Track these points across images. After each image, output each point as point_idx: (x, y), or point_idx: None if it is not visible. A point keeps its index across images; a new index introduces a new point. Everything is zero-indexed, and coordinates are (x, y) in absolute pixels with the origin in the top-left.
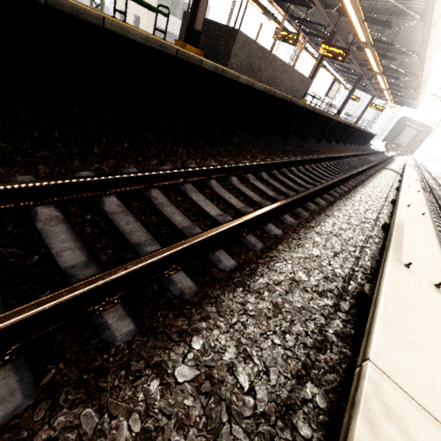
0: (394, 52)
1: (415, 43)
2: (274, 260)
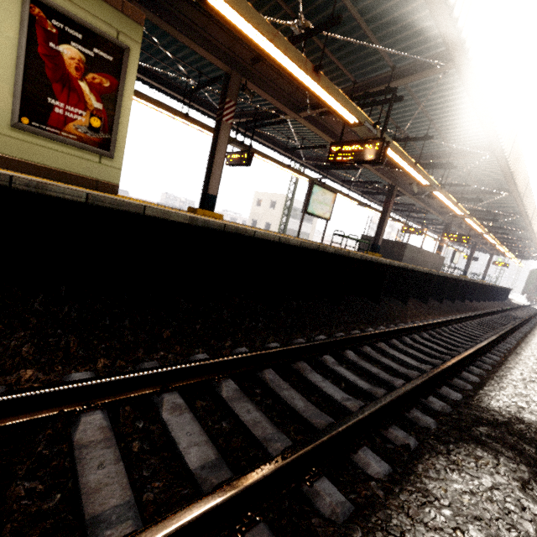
0: (503, 229)
1: (519, 224)
2: (525, 346)
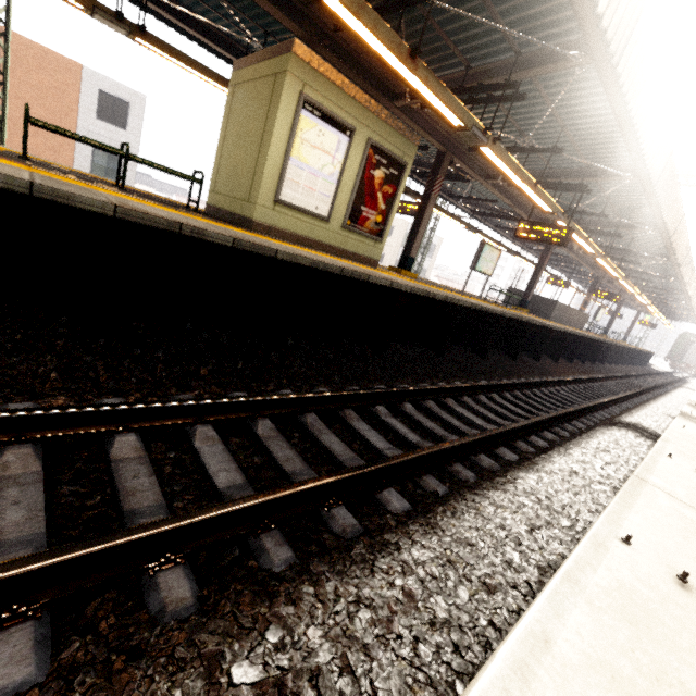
0: (657, 289)
1: (675, 285)
2: (653, 402)
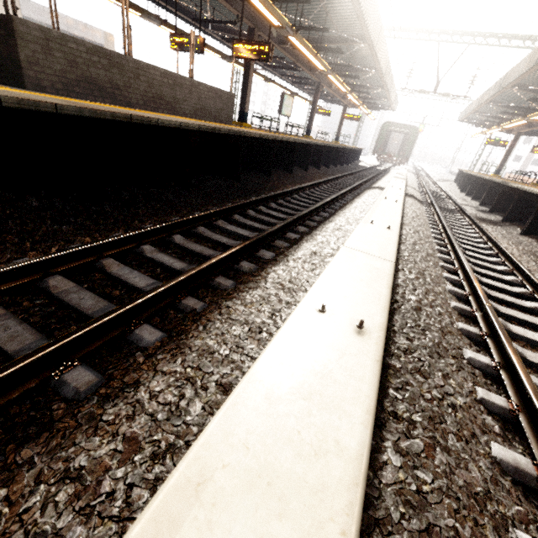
0: (336, 42)
1: (355, 25)
2: None
